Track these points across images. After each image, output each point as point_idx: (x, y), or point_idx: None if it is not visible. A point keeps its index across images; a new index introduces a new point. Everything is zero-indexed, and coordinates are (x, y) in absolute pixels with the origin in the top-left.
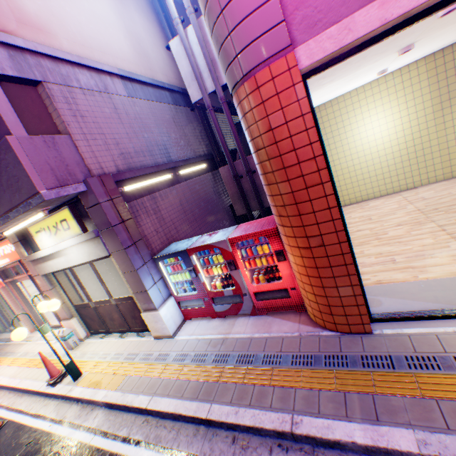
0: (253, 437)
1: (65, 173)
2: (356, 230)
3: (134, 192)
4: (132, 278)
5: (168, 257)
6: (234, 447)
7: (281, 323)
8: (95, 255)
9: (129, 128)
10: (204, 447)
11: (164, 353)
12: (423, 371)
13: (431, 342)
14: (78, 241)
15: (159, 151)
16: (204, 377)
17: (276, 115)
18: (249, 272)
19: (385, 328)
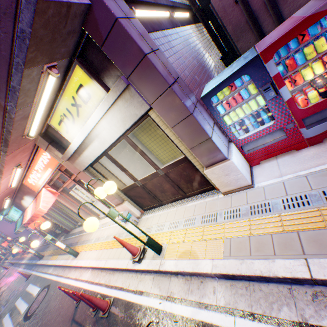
0: None
1: None
2: None
3: (144, 22)
4: (185, 130)
5: (224, 86)
6: None
7: None
8: (130, 119)
9: None
10: None
11: (258, 204)
12: None
13: None
14: (105, 107)
15: None
16: None
17: None
18: None
19: None
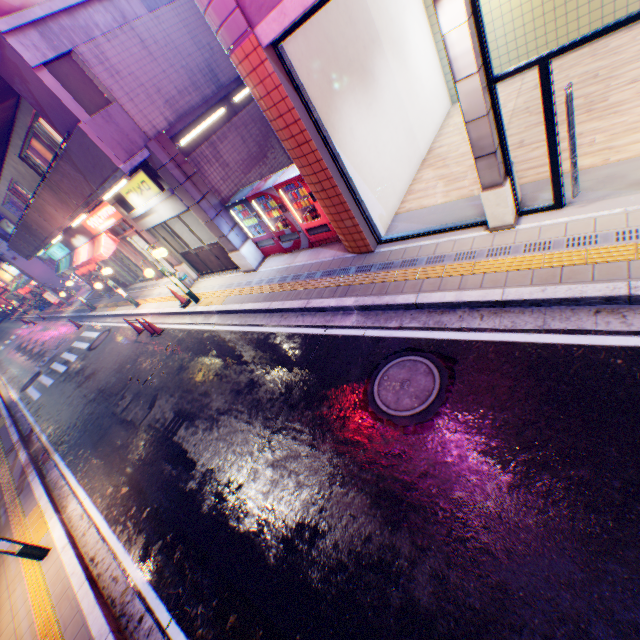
0: (291, 314)
1: (129, 144)
2: (436, 148)
3: (190, 144)
4: (212, 228)
5: (235, 206)
6: (281, 319)
7: (327, 252)
8: (178, 211)
9: (164, 63)
10: (268, 321)
11: (250, 281)
12: (382, 271)
13: (399, 254)
14: (161, 200)
15: (204, 79)
16: (271, 291)
17: (260, 88)
18: (301, 213)
19: (383, 248)
